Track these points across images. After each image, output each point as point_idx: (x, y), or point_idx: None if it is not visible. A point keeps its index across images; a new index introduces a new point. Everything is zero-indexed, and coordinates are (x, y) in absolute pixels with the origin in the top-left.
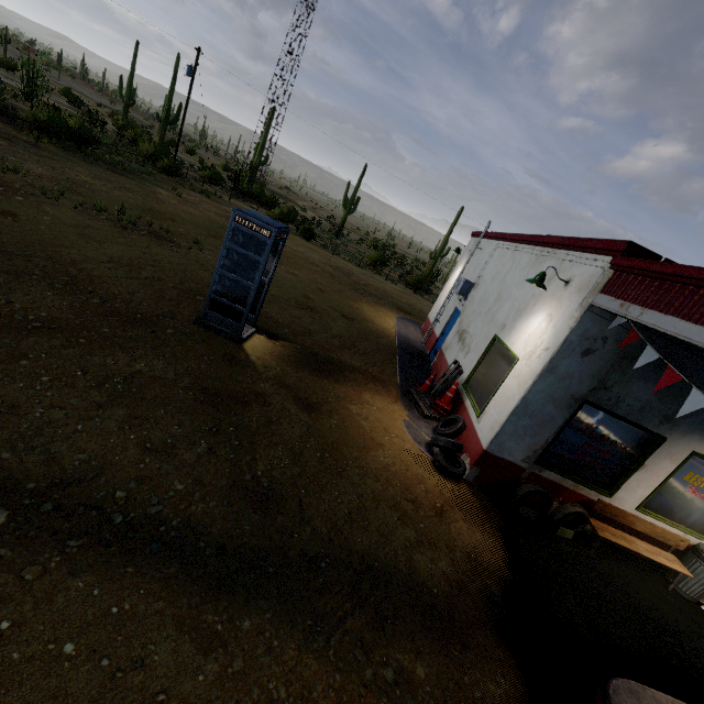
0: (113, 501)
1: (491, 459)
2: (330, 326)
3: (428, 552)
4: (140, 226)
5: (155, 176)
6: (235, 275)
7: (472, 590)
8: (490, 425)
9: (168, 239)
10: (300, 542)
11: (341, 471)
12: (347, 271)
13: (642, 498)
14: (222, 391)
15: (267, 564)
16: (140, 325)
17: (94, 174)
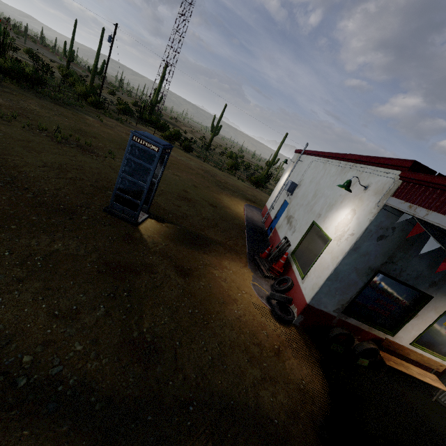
0: (20, 365)
1: (312, 310)
2: (201, 211)
3: (270, 387)
4: (70, 141)
5: (86, 108)
6: (133, 178)
7: (302, 416)
8: (311, 285)
9: (90, 150)
10: (174, 389)
11: (206, 323)
12: (212, 173)
13: (415, 337)
14: (120, 263)
15: (146, 413)
16: (61, 213)
17: (41, 105)
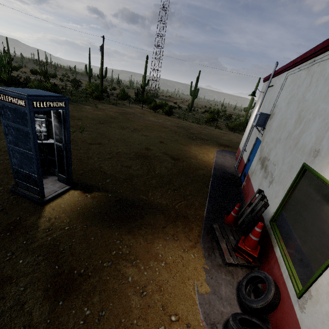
0: None
1: None
2: (155, 168)
3: None
4: None
5: (90, 101)
6: (20, 148)
7: None
8: None
9: None
10: None
11: None
12: (187, 127)
13: None
14: None
15: None
16: None
17: None
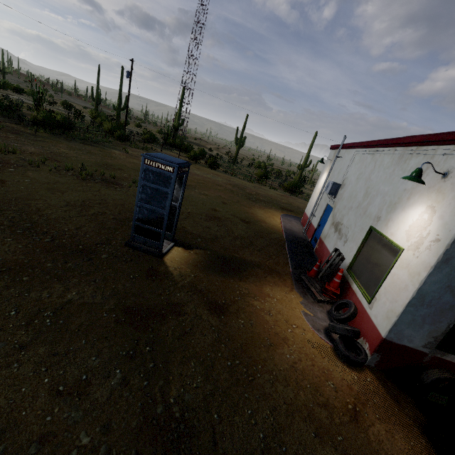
0: None
1: (390, 346)
2: (232, 230)
3: None
4: (95, 176)
5: (113, 143)
6: (151, 205)
7: None
8: (384, 313)
9: (115, 182)
10: None
11: (252, 379)
12: (242, 186)
13: None
14: (143, 306)
15: None
16: (79, 254)
17: (70, 147)
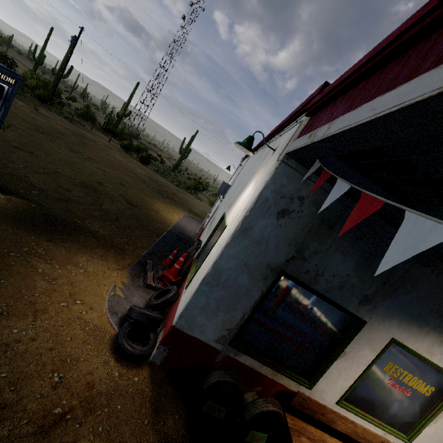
0: None
1: (180, 337)
2: (103, 203)
3: None
4: None
5: (27, 98)
6: None
7: None
8: (187, 295)
9: None
10: None
11: None
12: (162, 184)
13: (344, 391)
14: None
15: None
16: None
17: None
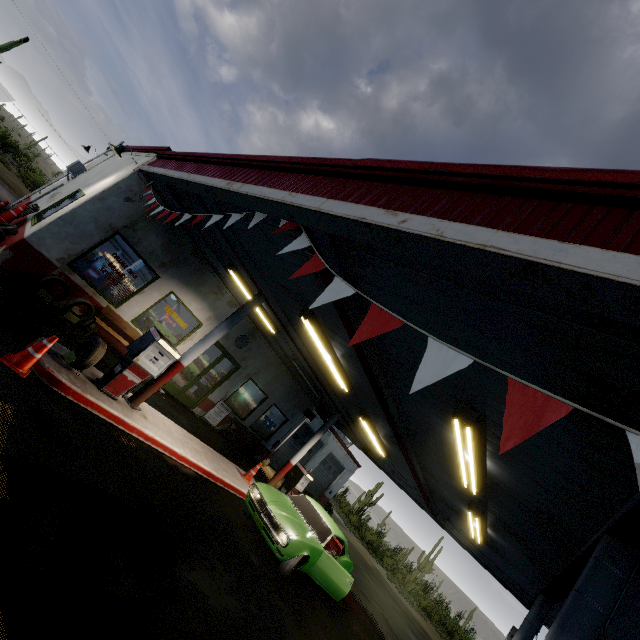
0: None
1: (28, 248)
2: None
3: None
4: None
5: None
6: None
7: None
8: (39, 226)
9: None
10: None
11: None
12: None
13: (137, 315)
14: None
15: None
16: None
17: None
